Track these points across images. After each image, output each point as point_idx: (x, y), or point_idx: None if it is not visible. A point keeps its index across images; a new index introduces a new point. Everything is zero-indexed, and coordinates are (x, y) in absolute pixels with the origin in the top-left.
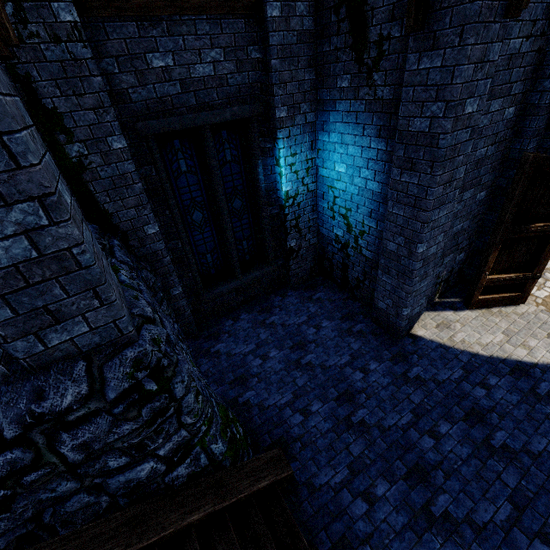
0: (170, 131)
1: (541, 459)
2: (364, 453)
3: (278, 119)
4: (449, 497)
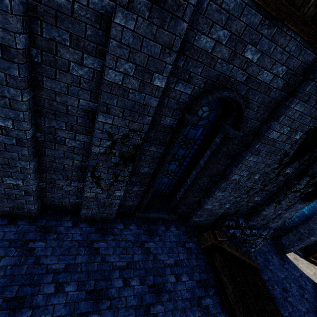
0: None
1: (315, 306)
2: (272, 277)
3: None
4: (291, 299)
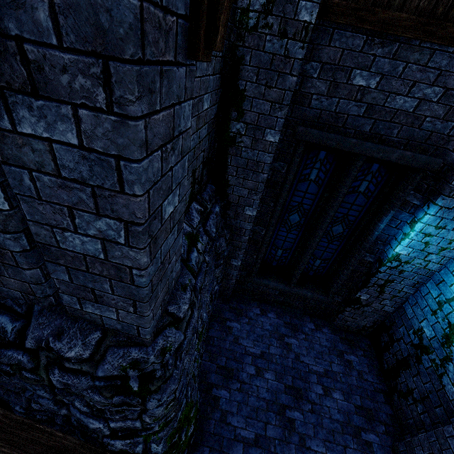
0: (324, 145)
1: None
2: None
3: (453, 186)
4: None
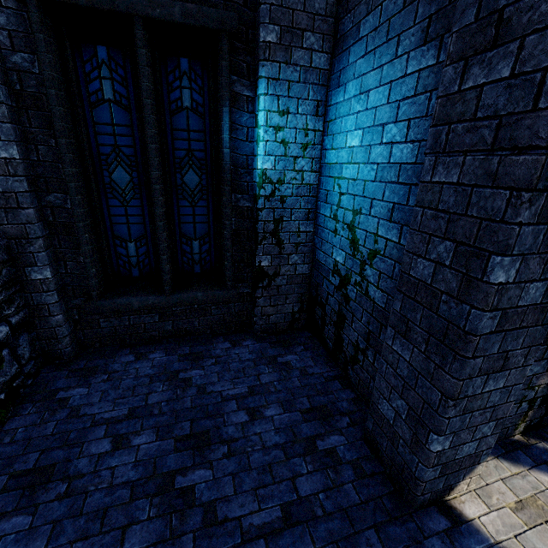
0: (68, 2)
1: None
2: None
3: (263, 44)
4: None
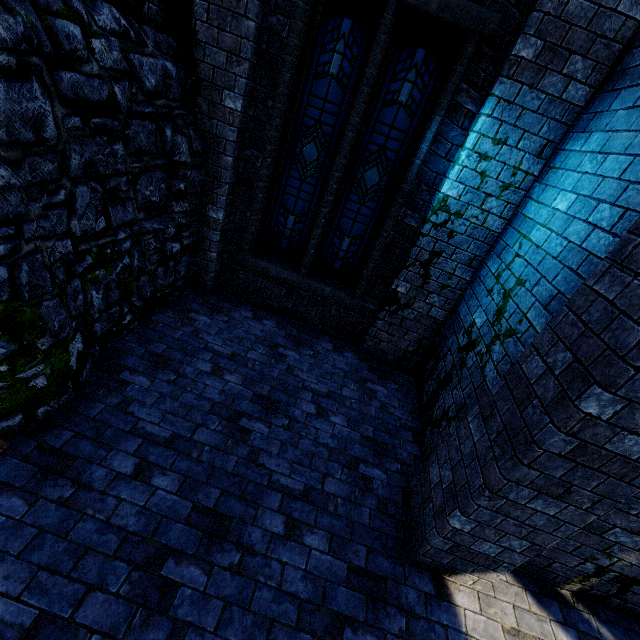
0: None
1: None
2: (90, 636)
3: (513, 58)
4: None
